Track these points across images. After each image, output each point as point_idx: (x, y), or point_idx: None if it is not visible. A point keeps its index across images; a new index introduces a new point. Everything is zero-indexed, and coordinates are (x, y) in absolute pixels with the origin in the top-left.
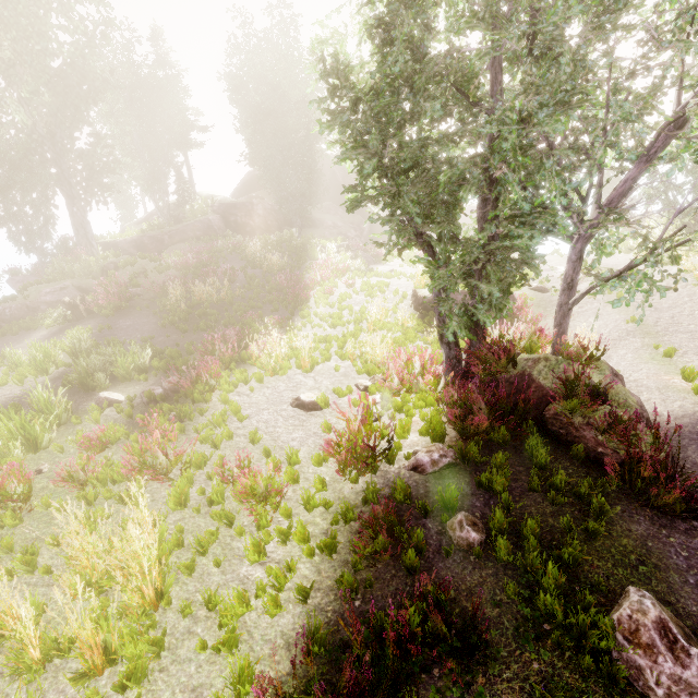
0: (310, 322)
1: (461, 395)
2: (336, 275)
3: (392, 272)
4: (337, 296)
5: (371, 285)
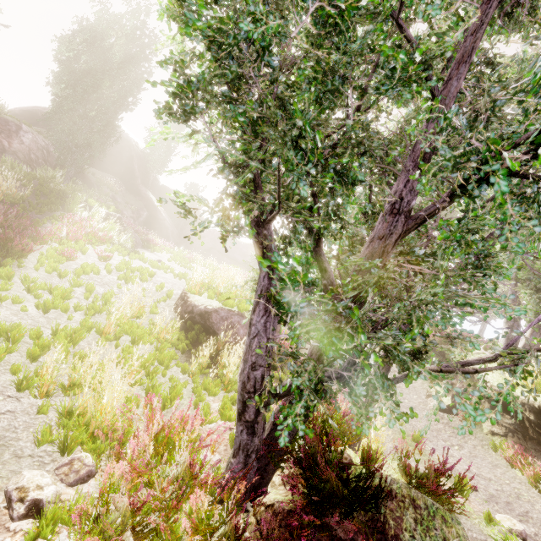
0: (2, 287)
1: (248, 534)
2: (91, 240)
3: (159, 262)
4: (79, 264)
5: (132, 267)
